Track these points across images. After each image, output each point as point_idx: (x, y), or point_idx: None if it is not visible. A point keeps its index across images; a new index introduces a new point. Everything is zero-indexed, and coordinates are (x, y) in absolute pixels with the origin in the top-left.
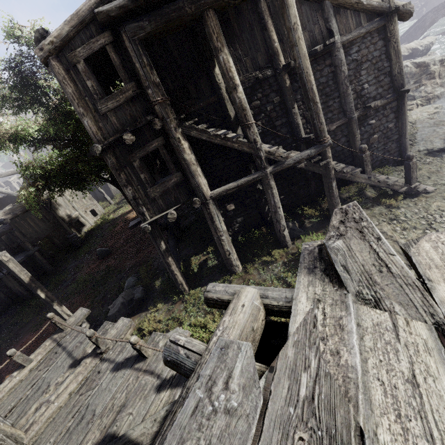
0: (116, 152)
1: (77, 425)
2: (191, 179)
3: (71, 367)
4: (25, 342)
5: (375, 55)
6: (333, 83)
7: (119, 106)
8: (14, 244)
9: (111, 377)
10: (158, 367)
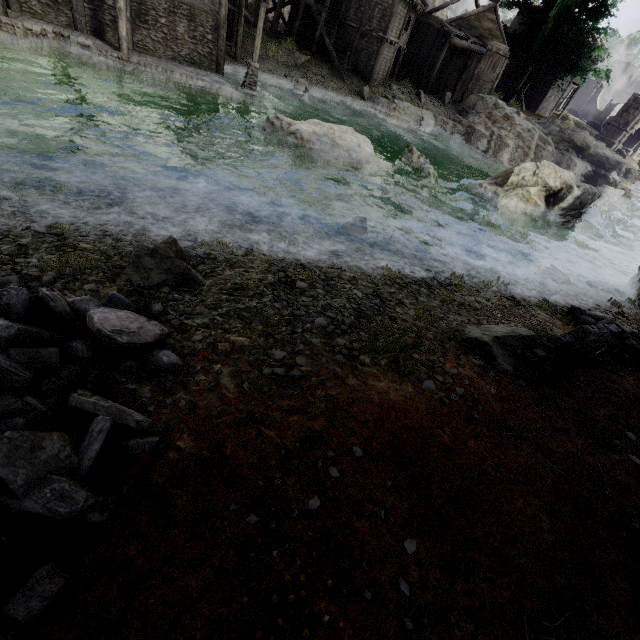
0: None
1: None
2: None
3: None
4: None
5: (385, 6)
6: (365, 2)
7: None
8: None
9: None
10: None
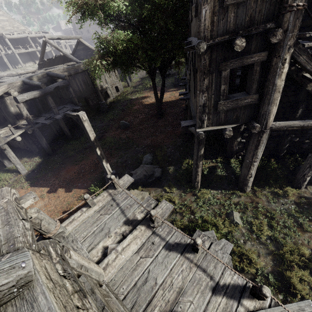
0: (212, 55)
1: (143, 285)
2: (265, 105)
3: (125, 224)
4: (69, 170)
5: None
6: None
7: (246, 0)
8: (66, 96)
9: (165, 254)
10: (209, 268)
